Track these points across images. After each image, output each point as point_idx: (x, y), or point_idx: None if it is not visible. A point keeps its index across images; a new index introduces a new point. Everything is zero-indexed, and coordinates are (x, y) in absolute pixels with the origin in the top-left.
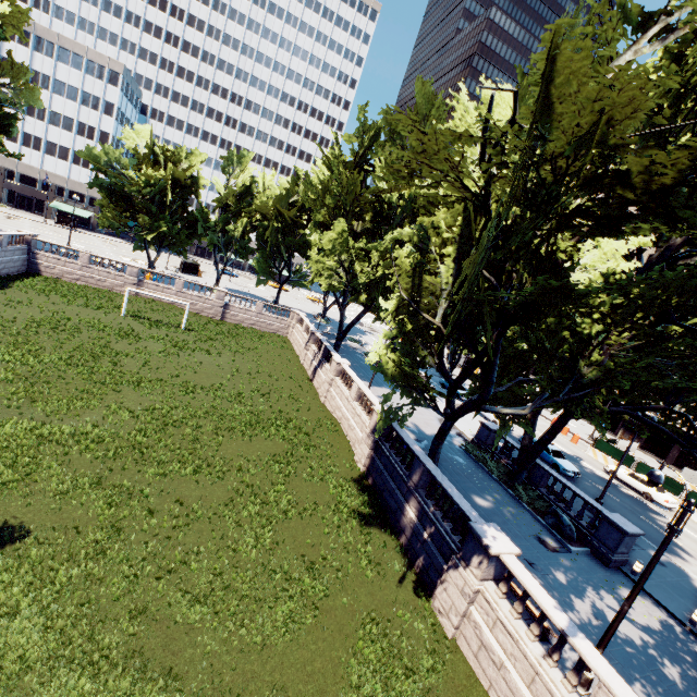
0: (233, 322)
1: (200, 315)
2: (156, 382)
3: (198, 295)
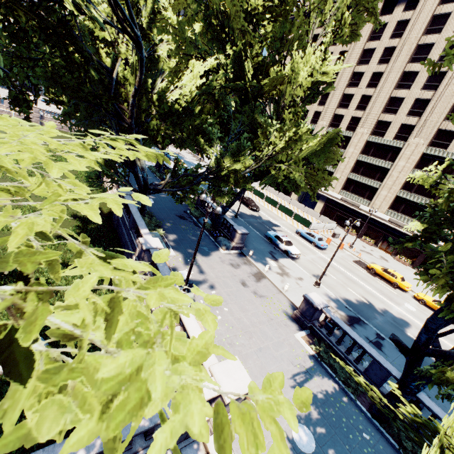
0: None
1: None
2: None
3: None
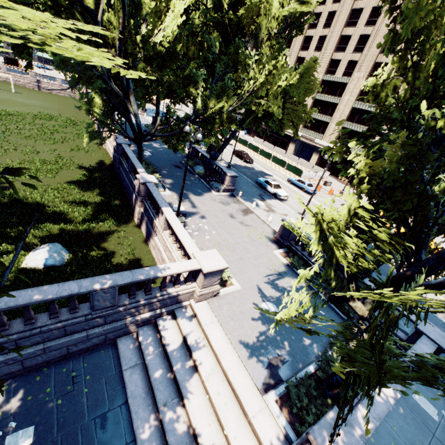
0: (47, 92)
1: (25, 87)
2: (2, 106)
3: (19, 75)
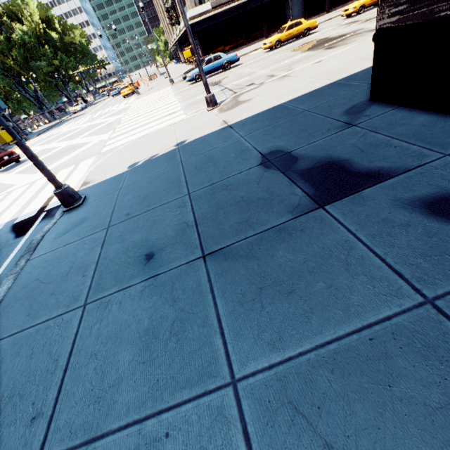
0: None
1: None
2: None
3: None
